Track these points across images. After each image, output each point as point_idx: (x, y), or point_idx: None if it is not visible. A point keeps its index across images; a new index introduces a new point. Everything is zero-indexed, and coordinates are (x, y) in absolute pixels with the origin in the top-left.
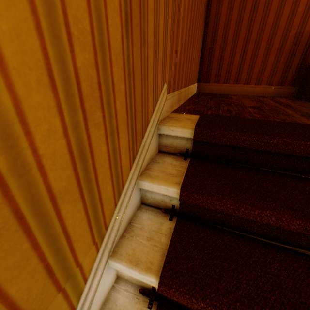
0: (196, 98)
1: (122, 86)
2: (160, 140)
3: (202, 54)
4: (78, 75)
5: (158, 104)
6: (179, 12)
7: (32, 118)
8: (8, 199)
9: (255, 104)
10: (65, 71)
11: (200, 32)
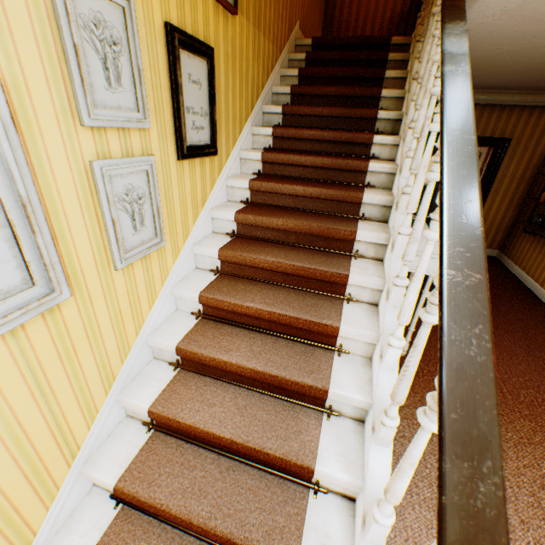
0: None
1: (289, 3)
2: (295, 52)
3: (323, 33)
4: None
5: (296, 28)
6: None
7: None
8: (278, 7)
9: None
10: None
11: (321, 11)
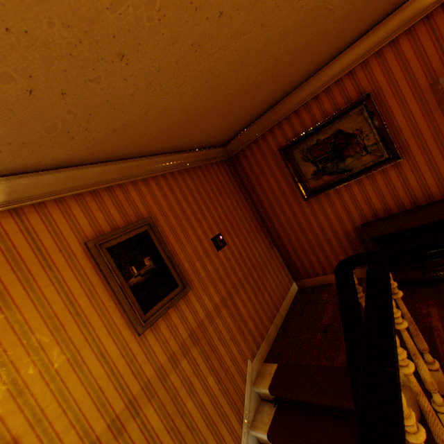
0: (291, 313)
1: (224, 400)
2: (259, 392)
3: (285, 262)
4: (212, 417)
5: (247, 376)
6: (242, 314)
7: (207, 439)
8: None
9: (329, 318)
10: (209, 420)
11: (272, 260)
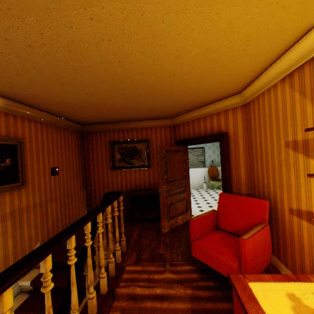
0: None
1: (13, 258)
2: None
3: (87, 199)
4: None
5: None
6: (48, 215)
7: None
8: None
9: None
10: None
11: (80, 195)
